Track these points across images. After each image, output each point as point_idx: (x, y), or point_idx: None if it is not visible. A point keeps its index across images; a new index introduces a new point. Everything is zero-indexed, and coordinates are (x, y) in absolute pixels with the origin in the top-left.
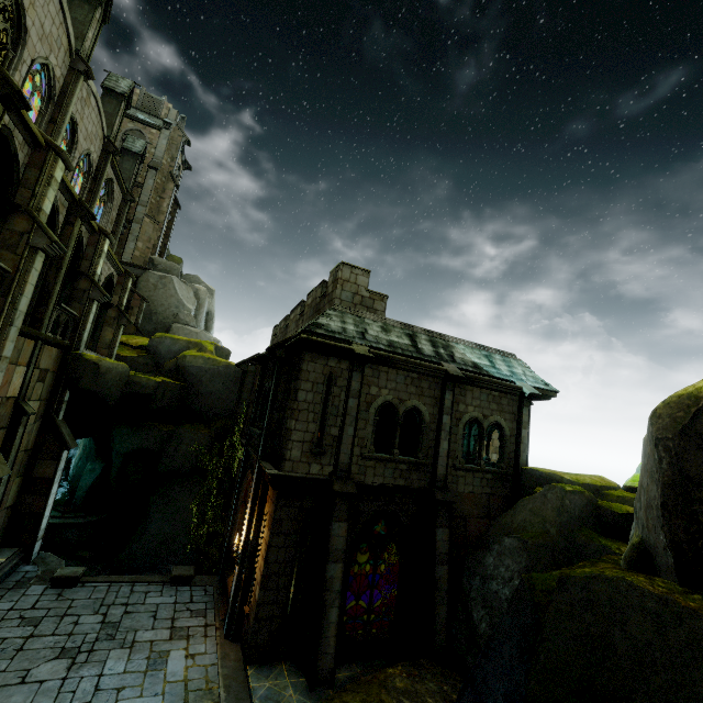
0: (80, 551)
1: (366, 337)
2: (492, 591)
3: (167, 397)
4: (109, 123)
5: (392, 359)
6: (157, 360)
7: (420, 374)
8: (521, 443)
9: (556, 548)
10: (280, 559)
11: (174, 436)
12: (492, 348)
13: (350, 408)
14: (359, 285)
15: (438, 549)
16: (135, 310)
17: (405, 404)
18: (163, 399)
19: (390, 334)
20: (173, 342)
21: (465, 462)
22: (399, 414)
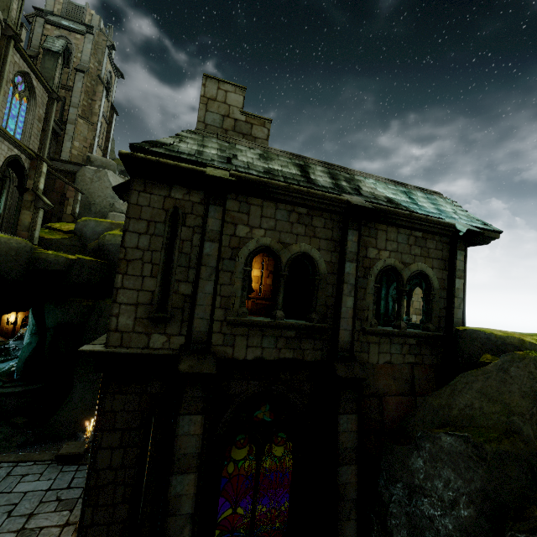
0: (16, 418)
1: (232, 162)
2: (423, 514)
3: (85, 273)
4: (4, 6)
5: (266, 186)
6: (83, 242)
7: (310, 208)
8: (454, 297)
9: (536, 461)
10: (115, 464)
11: (94, 310)
12: (412, 185)
13: (207, 255)
14: (230, 104)
15: (342, 444)
16: (71, 200)
17: (290, 249)
18: (80, 275)
19: (271, 162)
20: (96, 224)
21: (382, 324)
22: (281, 263)
